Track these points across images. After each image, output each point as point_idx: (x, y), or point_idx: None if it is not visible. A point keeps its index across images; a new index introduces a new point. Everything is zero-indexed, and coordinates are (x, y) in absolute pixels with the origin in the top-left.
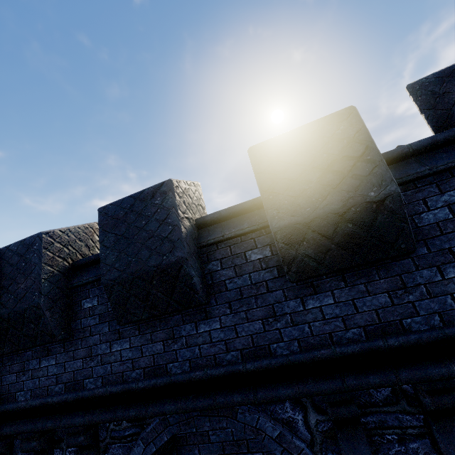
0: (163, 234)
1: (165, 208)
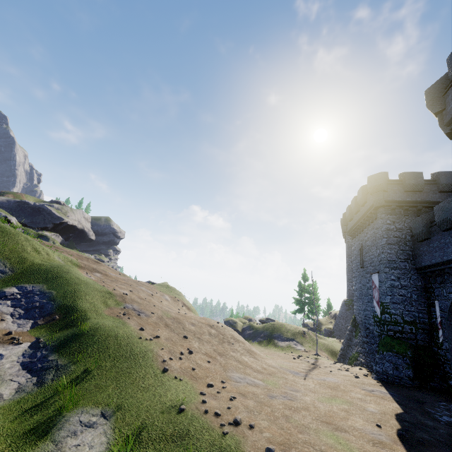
0: None
1: None
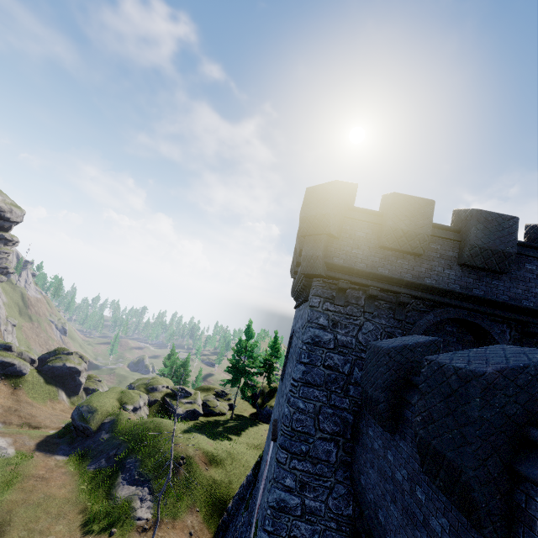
0: (509, 239)
1: (513, 229)
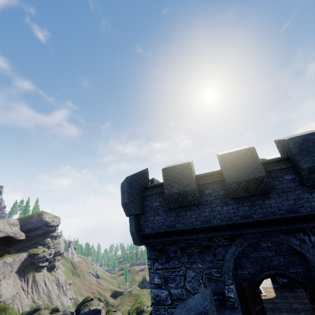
0: (255, 166)
1: (253, 157)
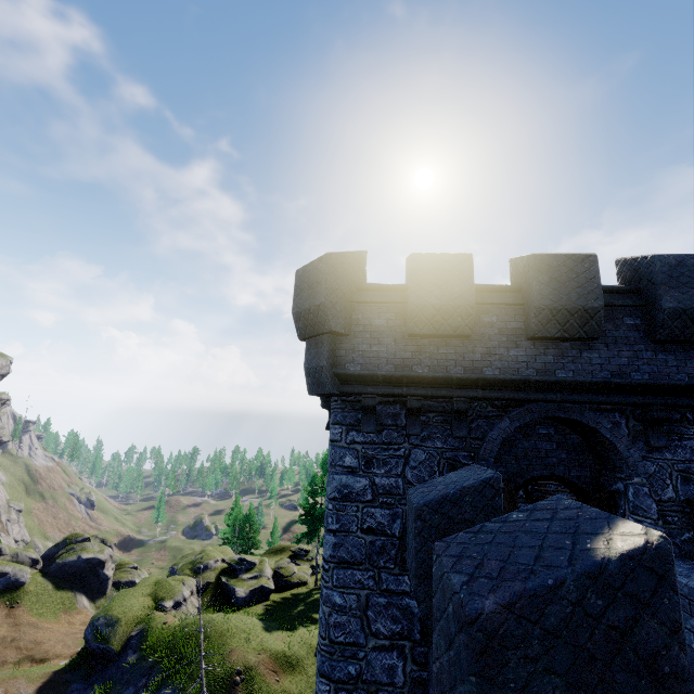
0: (590, 288)
1: (592, 272)
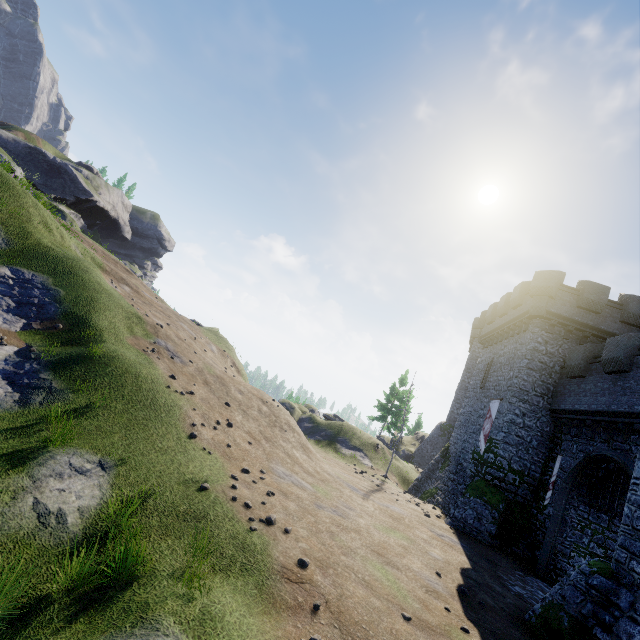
0: None
1: None
